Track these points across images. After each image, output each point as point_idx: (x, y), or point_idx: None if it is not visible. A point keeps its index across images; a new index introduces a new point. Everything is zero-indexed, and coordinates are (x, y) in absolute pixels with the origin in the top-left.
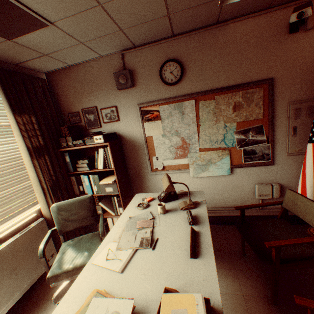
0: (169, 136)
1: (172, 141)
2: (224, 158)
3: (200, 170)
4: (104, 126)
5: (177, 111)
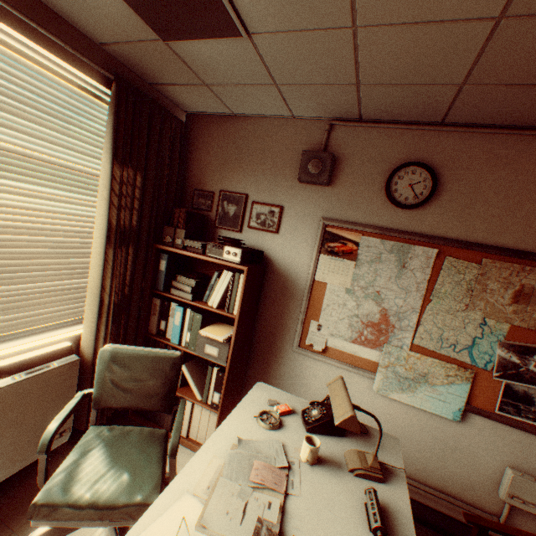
0: (359, 295)
1: (362, 308)
2: (457, 384)
3: (398, 385)
4: (246, 232)
5: (394, 258)
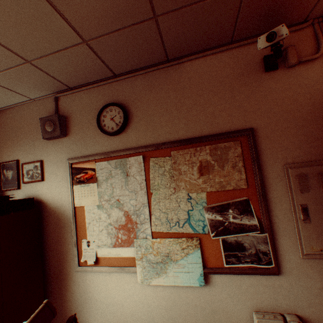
0: (108, 207)
1: (112, 216)
2: (192, 253)
3: (154, 271)
4: (24, 187)
5: (120, 171)
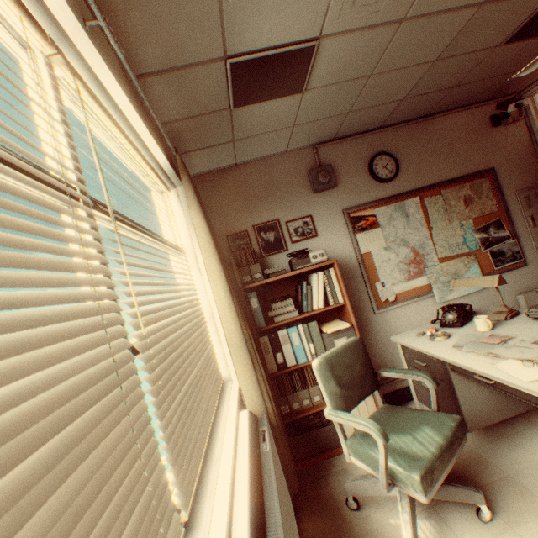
0: (394, 248)
1: (400, 255)
2: (471, 267)
3: (447, 289)
4: (291, 247)
5: (399, 213)
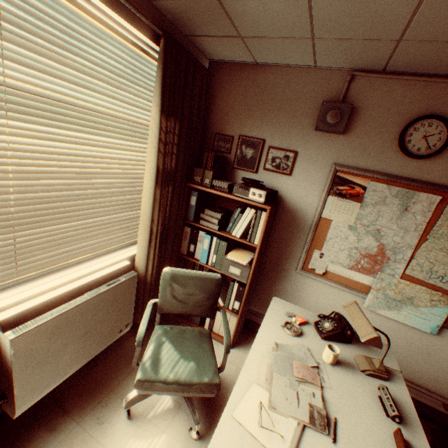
0: (360, 232)
1: (362, 242)
2: (438, 307)
3: (386, 304)
4: (261, 173)
5: (398, 202)
